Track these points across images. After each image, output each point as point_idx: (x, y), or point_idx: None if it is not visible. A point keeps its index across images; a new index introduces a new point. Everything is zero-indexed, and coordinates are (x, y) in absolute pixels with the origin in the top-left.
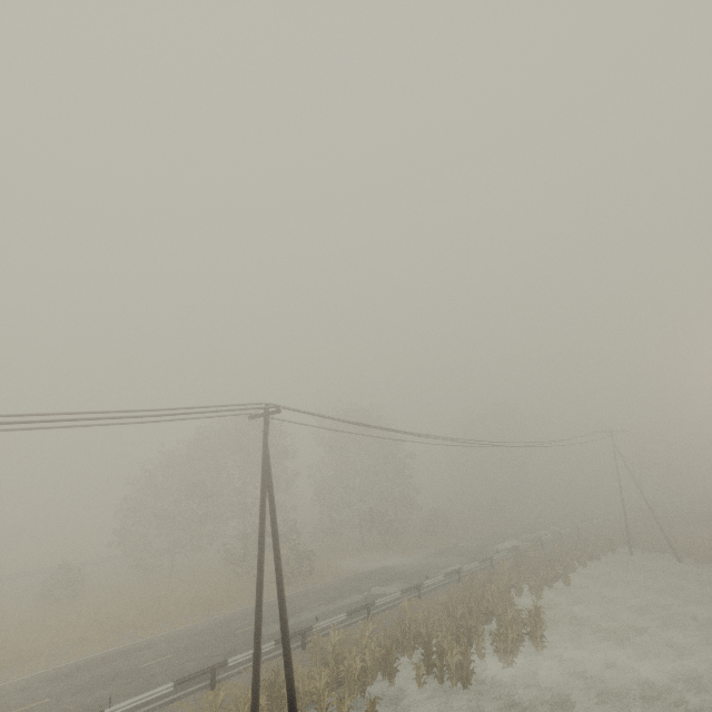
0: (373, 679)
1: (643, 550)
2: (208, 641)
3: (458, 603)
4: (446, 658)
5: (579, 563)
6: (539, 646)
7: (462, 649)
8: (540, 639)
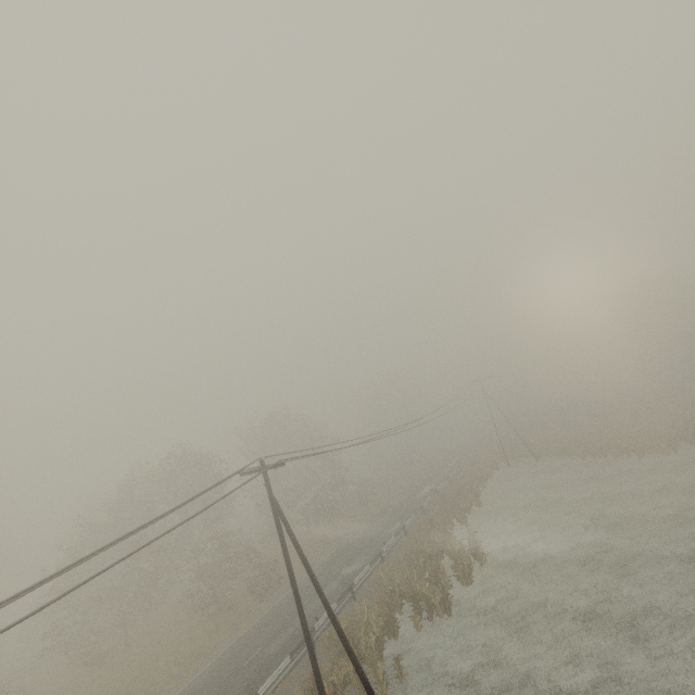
0: (383, 643)
1: (514, 460)
2: (221, 687)
3: (419, 554)
4: (432, 600)
5: (480, 486)
6: (482, 562)
7: (440, 589)
8: (482, 556)
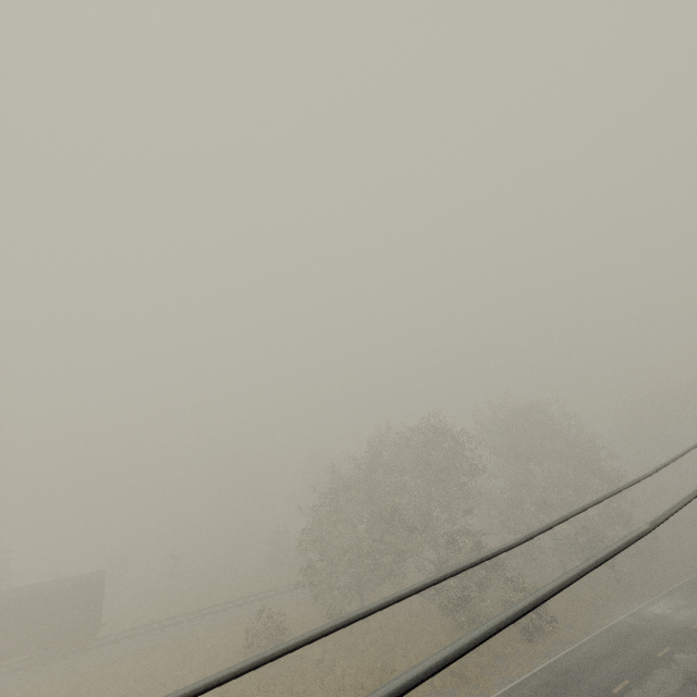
0: None
1: None
2: None
3: None
4: None
5: None
6: None
7: None
8: None
